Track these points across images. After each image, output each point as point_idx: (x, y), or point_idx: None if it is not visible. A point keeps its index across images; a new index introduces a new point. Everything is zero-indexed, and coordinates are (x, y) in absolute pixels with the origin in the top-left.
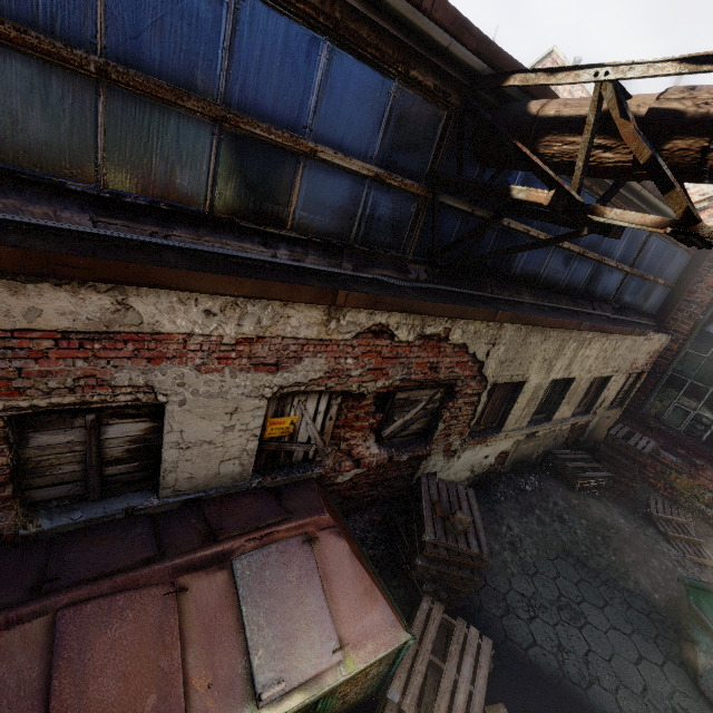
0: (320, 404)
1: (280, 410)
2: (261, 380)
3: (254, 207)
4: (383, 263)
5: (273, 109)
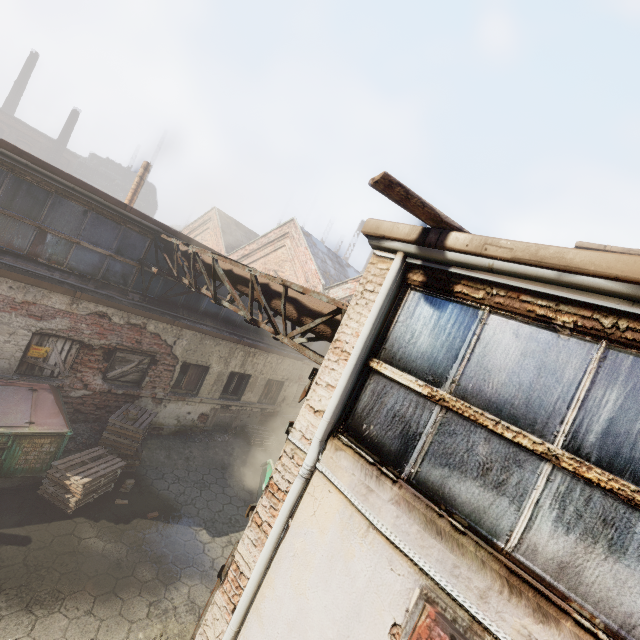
0: (66, 346)
1: (40, 342)
2: (31, 322)
3: (47, 256)
4: (114, 289)
5: (63, 227)
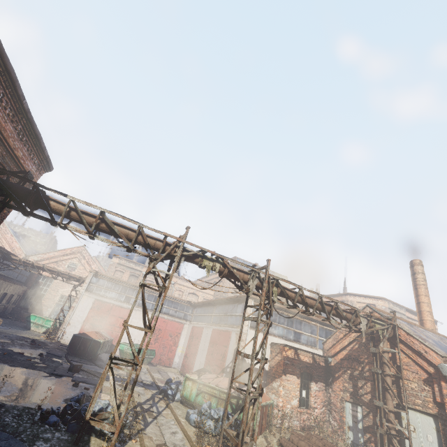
0: None
1: None
2: None
3: None
4: None
5: None
